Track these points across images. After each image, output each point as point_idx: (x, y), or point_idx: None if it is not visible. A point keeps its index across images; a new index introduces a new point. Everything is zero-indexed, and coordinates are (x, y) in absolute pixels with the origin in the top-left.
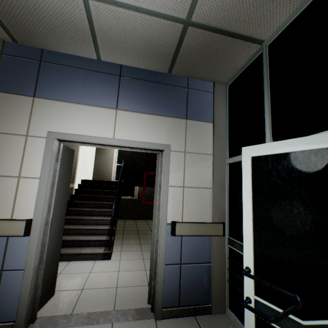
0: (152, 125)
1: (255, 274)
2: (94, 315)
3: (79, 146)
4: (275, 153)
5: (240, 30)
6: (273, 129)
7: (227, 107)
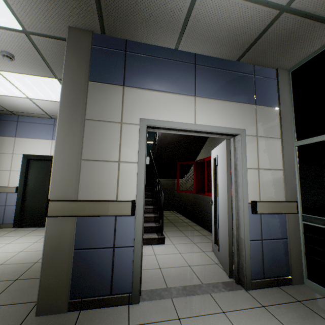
0: (226, 111)
1: None
2: (189, 288)
3: None
4: None
5: None
6: None
7: (291, 93)
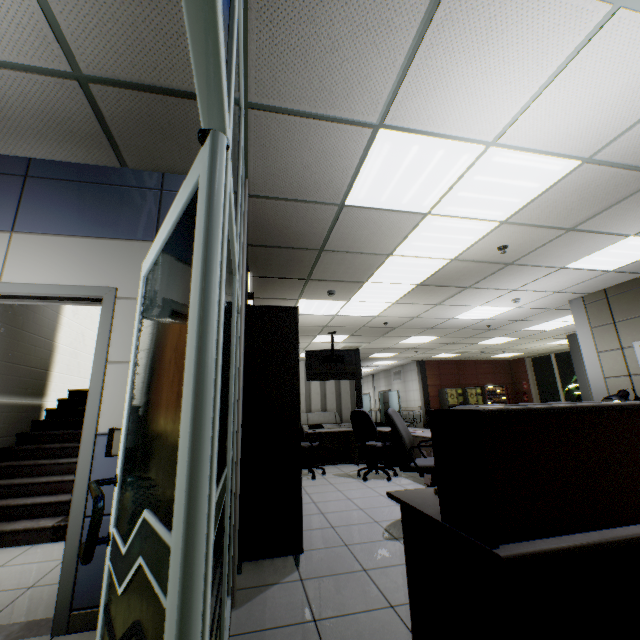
0: (84, 255)
1: (122, 486)
2: None
3: (58, 324)
4: (152, 261)
5: (176, 84)
6: None
7: None
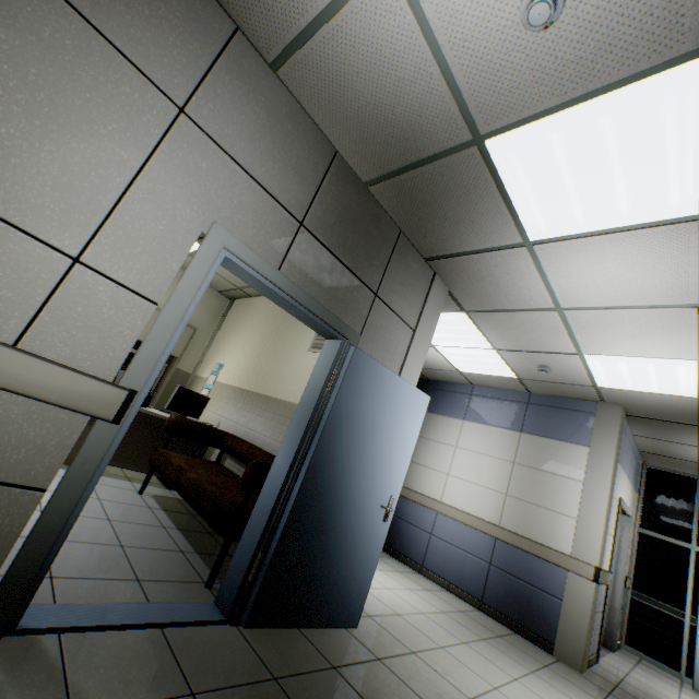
0: (630, 494)
1: None
2: None
3: None
4: None
5: None
6: (698, 535)
7: (644, 485)
